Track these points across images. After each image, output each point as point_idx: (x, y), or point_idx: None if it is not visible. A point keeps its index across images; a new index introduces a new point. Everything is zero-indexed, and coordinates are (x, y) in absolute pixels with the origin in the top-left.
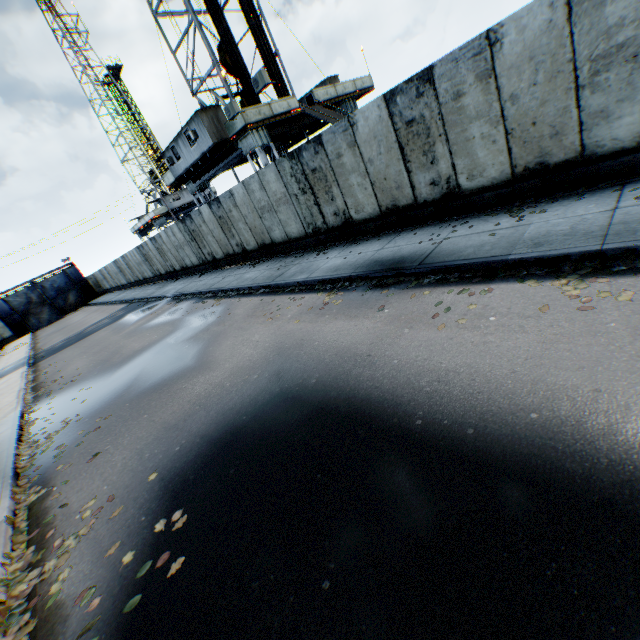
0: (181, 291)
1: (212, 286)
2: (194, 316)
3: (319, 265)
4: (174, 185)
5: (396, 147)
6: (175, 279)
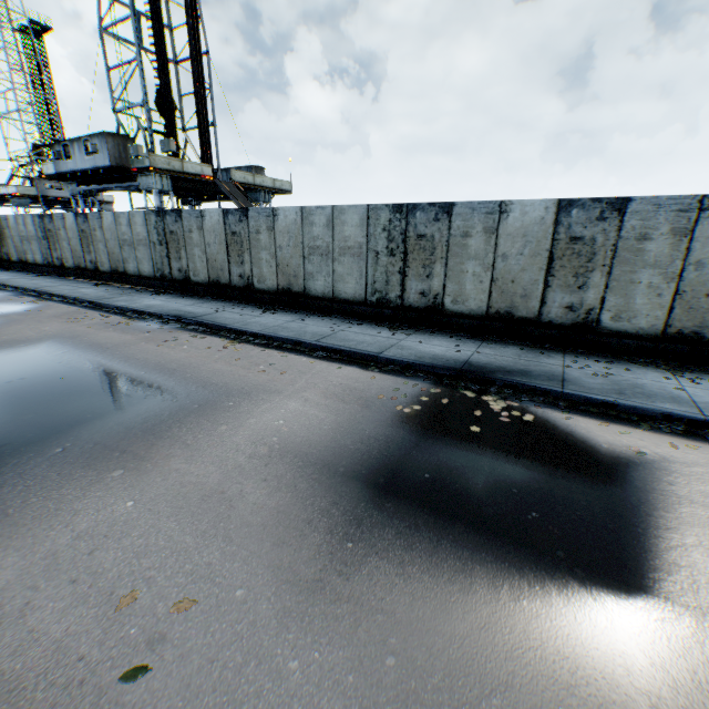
0: (5, 281)
1: (43, 287)
2: (3, 304)
3: (144, 301)
4: (53, 177)
5: (225, 243)
6: (6, 269)
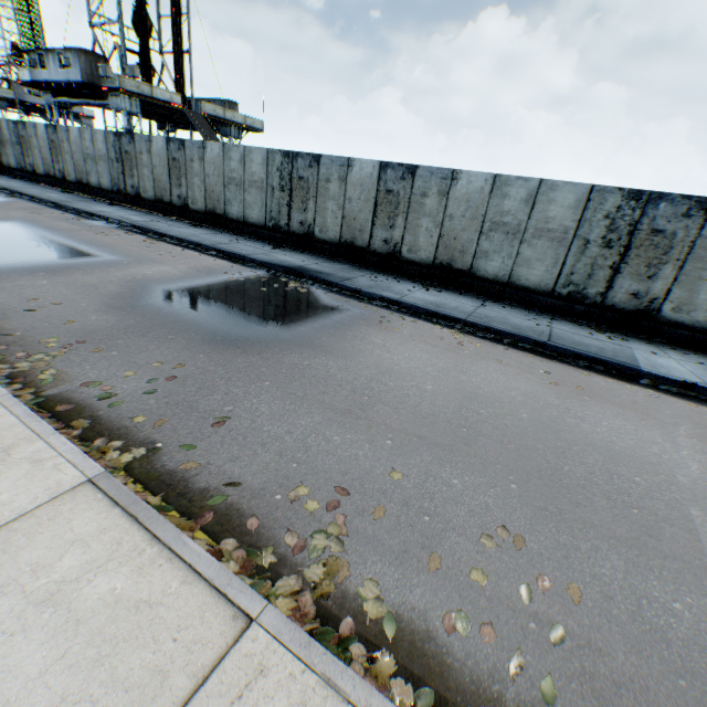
0: None
1: (15, 187)
2: None
3: (99, 208)
4: (29, 85)
5: (168, 167)
6: None
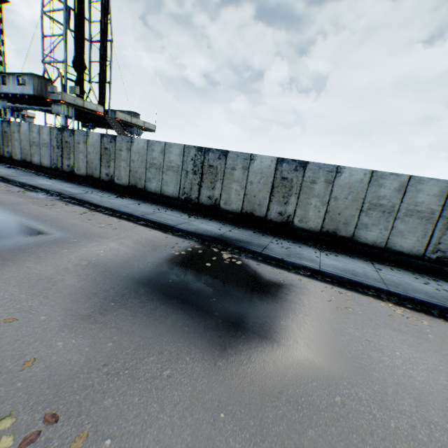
0: None
1: None
2: None
3: (40, 181)
4: None
5: (100, 154)
6: None
